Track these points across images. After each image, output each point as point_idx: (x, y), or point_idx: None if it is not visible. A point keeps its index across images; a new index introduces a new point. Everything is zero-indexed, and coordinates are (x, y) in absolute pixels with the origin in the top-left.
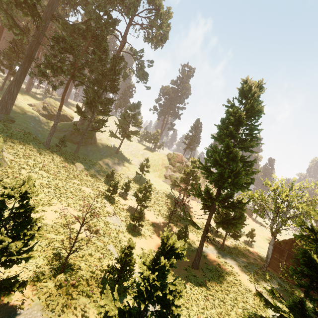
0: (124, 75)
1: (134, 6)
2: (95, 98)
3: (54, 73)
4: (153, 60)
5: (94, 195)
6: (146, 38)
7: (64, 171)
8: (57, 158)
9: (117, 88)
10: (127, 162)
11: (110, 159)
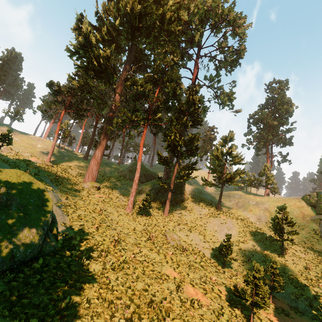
0: (204, 110)
1: (199, 32)
2: (176, 135)
3: (130, 123)
4: (234, 80)
5: (214, 315)
6: (218, 66)
7: (149, 249)
8: (140, 226)
9: (199, 118)
10: (239, 219)
11: (212, 218)
